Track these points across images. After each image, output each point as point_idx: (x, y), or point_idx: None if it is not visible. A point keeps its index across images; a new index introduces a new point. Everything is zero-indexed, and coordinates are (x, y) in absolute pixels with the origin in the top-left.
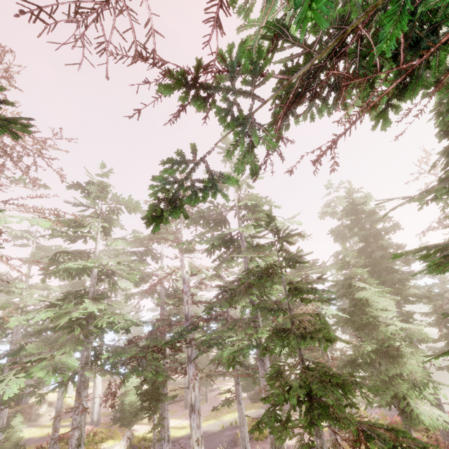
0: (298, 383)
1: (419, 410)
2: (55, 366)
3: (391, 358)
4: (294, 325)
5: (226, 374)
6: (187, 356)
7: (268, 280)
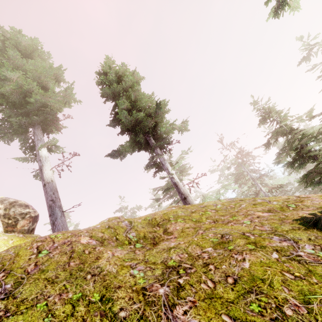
0: None
1: None
2: None
3: None
4: None
5: None
6: None
7: None
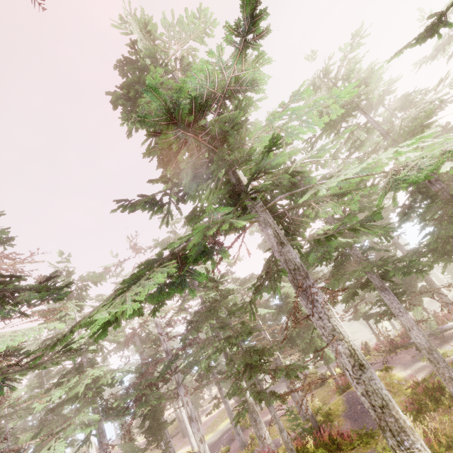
0: (240, 360)
1: (329, 352)
2: (84, 423)
3: (309, 326)
4: (233, 331)
5: (209, 383)
6: (176, 382)
7: (214, 311)
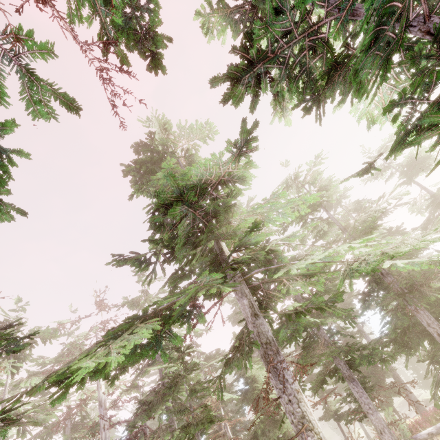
0: None
1: None
2: None
3: (276, 422)
4: (193, 418)
5: None
6: None
7: (175, 388)
